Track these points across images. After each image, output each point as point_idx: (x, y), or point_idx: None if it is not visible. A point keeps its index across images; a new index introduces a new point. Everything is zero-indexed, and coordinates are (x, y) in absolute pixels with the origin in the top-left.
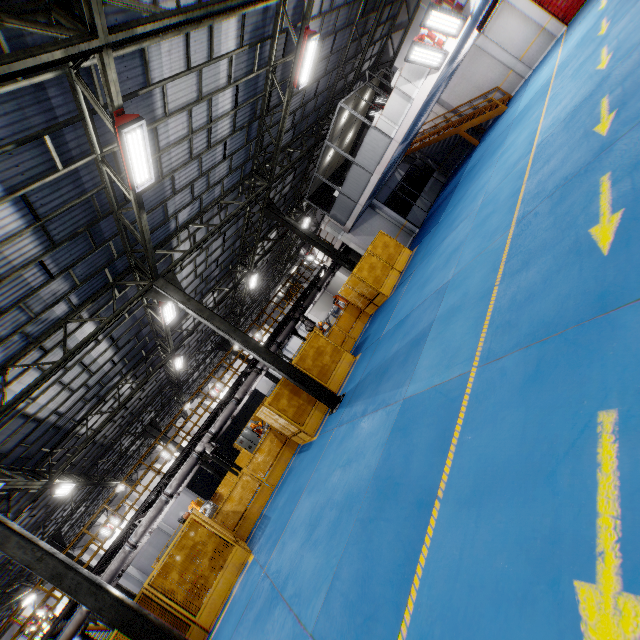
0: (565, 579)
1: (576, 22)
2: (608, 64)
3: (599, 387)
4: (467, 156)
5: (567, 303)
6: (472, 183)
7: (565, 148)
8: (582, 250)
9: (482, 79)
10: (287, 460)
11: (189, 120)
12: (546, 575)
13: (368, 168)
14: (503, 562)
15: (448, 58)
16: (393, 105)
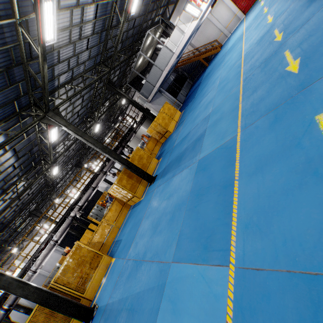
0: (319, 169)
1: (250, 13)
2: (273, 20)
3: (311, 110)
4: (203, 71)
5: (283, 93)
6: (210, 78)
7: (261, 50)
8: (284, 76)
9: (209, 35)
10: (125, 214)
11: (71, 17)
12: (309, 173)
13: (161, 68)
14: (283, 180)
15: (202, 13)
16: (175, 35)
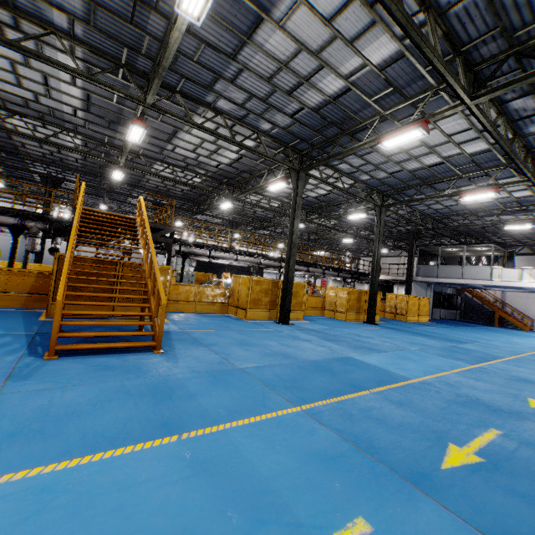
0: None
1: None
2: None
3: None
4: (483, 324)
5: None
6: (494, 332)
7: None
8: None
9: (531, 309)
10: (316, 314)
11: None
12: None
13: (464, 275)
14: (530, 372)
15: None
16: (510, 272)
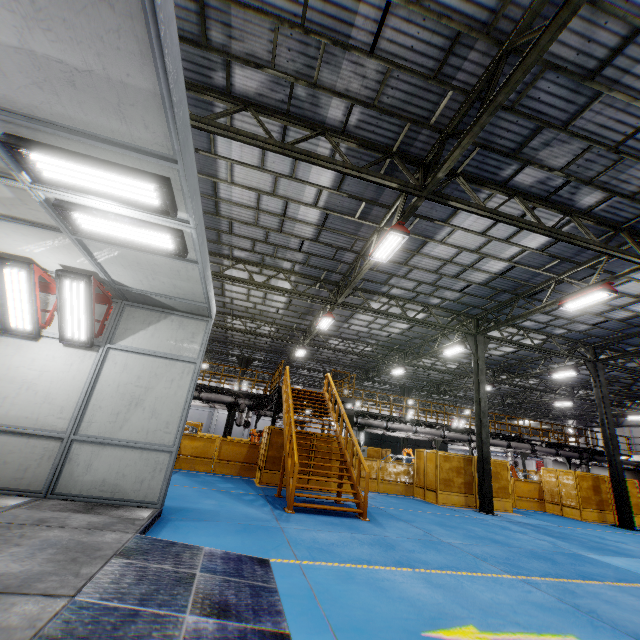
0: None
1: None
2: None
3: None
4: None
5: None
6: None
7: None
8: None
9: None
10: (533, 507)
11: None
12: None
13: None
14: None
15: None
16: None
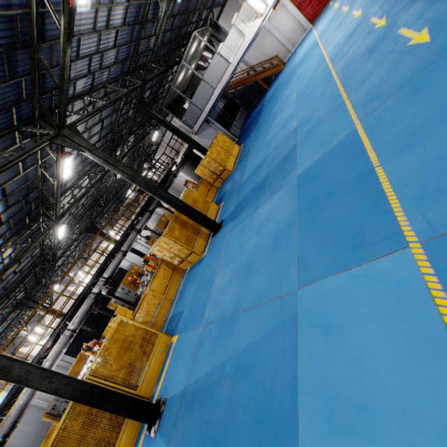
0: None
1: (319, 21)
2: (363, 13)
3: None
4: (261, 97)
5: (416, 65)
6: (278, 98)
7: (356, 44)
8: (409, 50)
9: (268, 49)
10: (178, 281)
11: None
12: None
13: (212, 84)
14: None
15: (268, 10)
16: (231, 39)
